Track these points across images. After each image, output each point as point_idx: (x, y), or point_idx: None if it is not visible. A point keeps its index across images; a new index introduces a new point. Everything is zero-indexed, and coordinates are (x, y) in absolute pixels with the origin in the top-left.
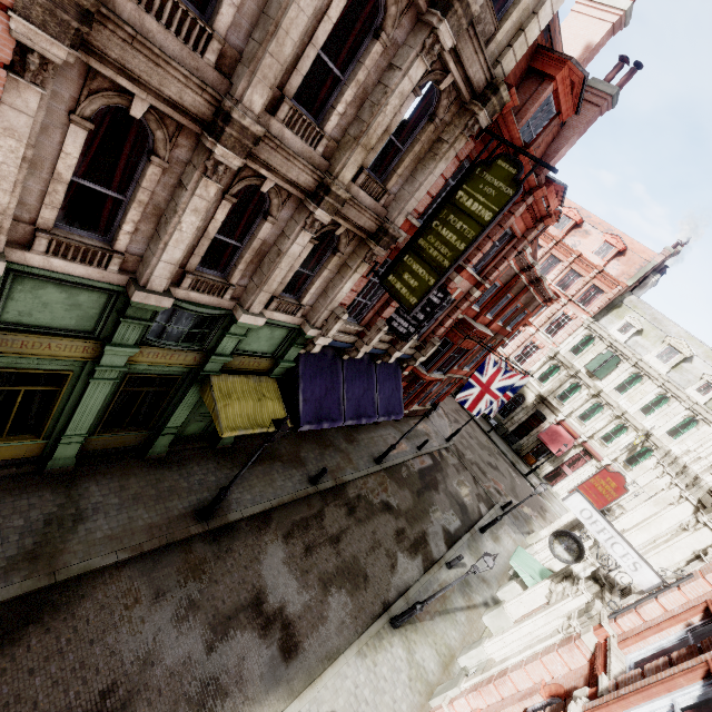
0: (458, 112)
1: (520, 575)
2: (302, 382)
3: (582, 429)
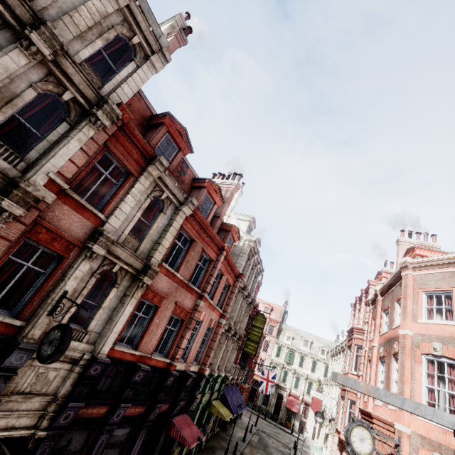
0: (247, 306)
1: (316, 453)
2: (227, 397)
3: (298, 393)
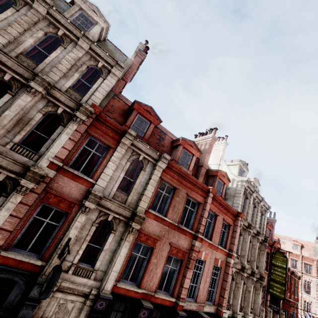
0: (261, 244)
1: None
2: None
3: None
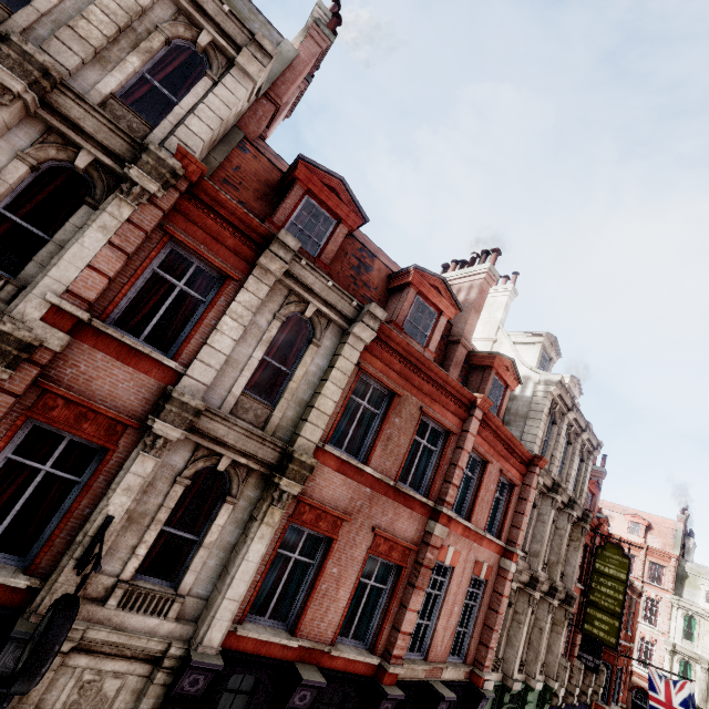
0: (574, 526)
1: None
2: None
3: None
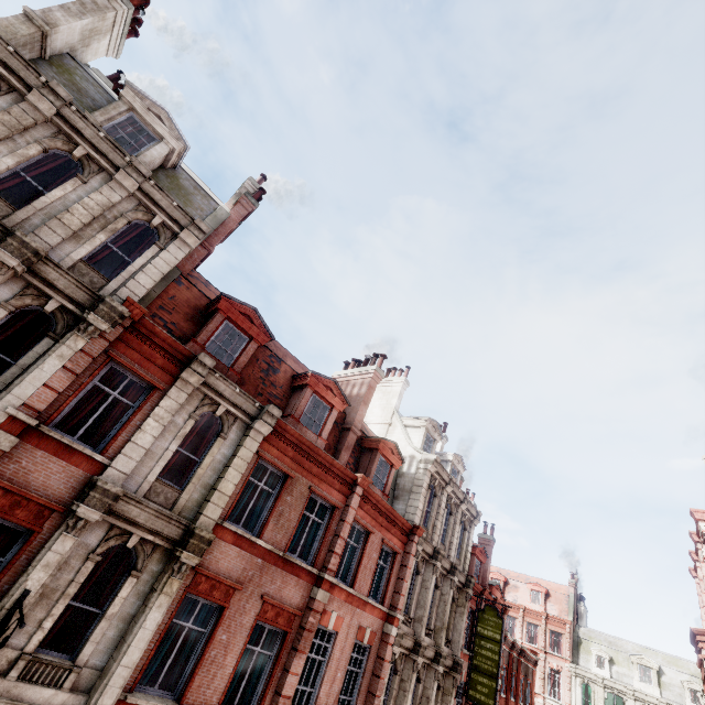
0: (460, 592)
1: None
2: None
3: None
